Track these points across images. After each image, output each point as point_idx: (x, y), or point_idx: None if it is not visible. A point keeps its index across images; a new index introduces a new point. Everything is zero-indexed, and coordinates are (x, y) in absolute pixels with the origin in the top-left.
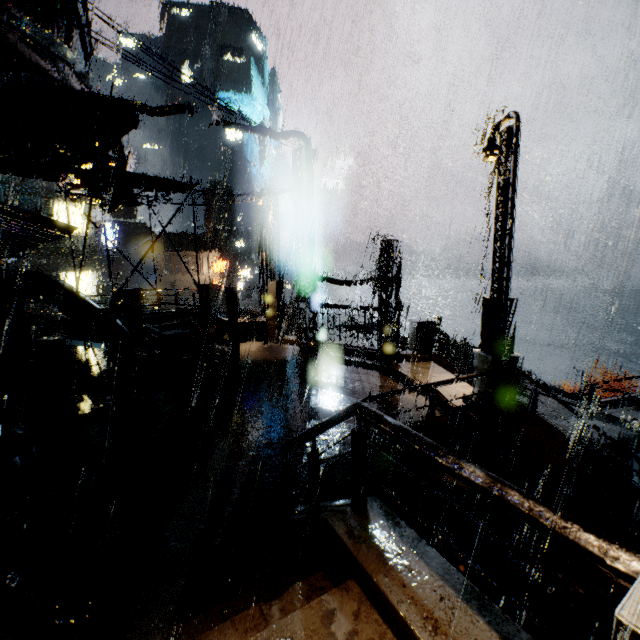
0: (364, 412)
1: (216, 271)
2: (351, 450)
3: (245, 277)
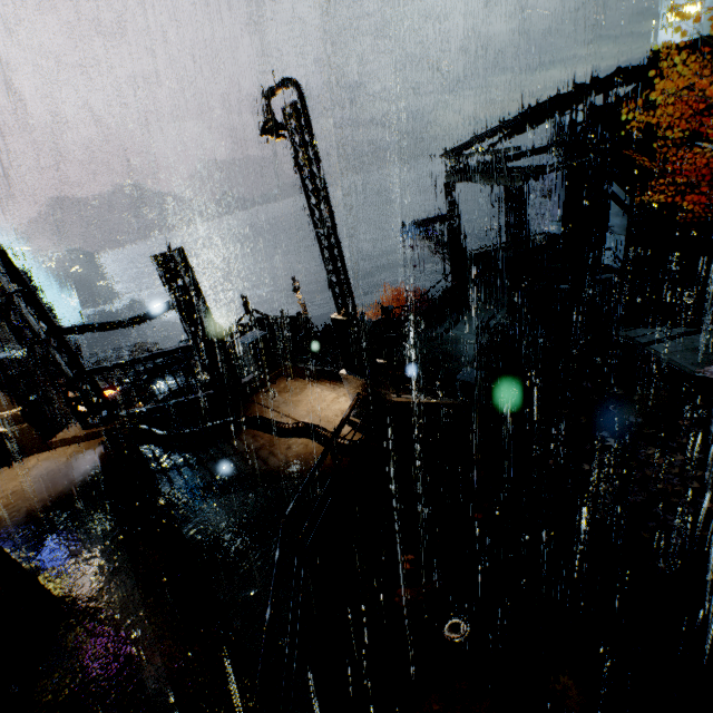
0: None
1: None
2: None
3: None
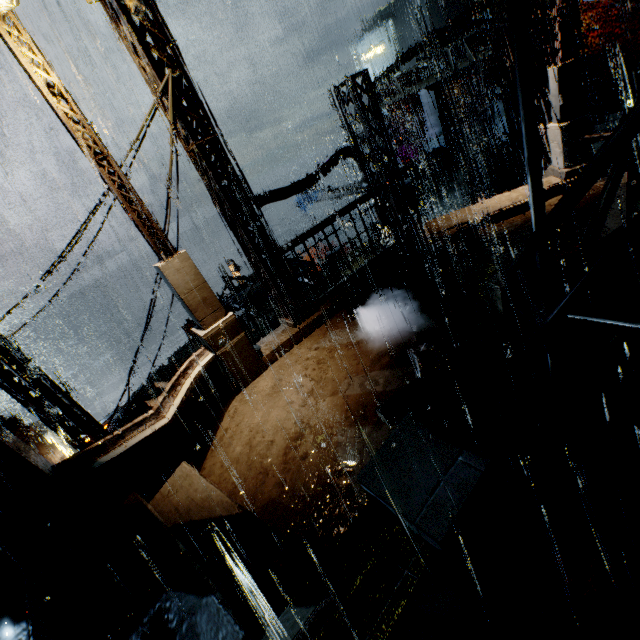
0: None
1: None
2: None
3: None
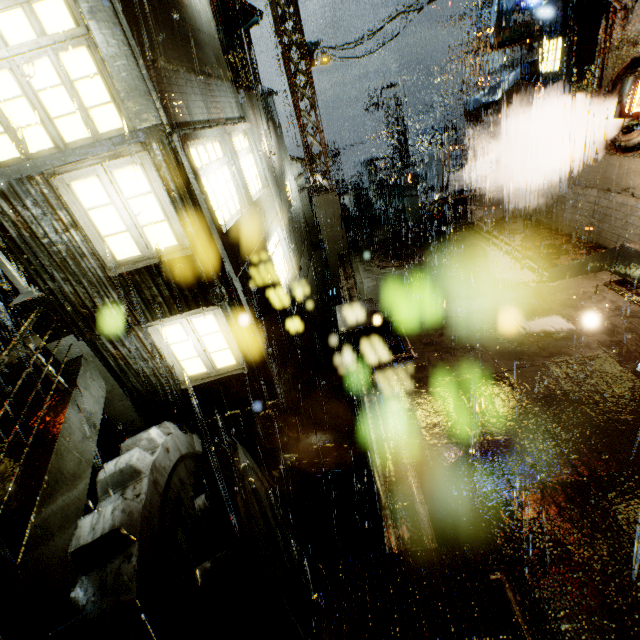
0: None
1: None
2: None
3: None
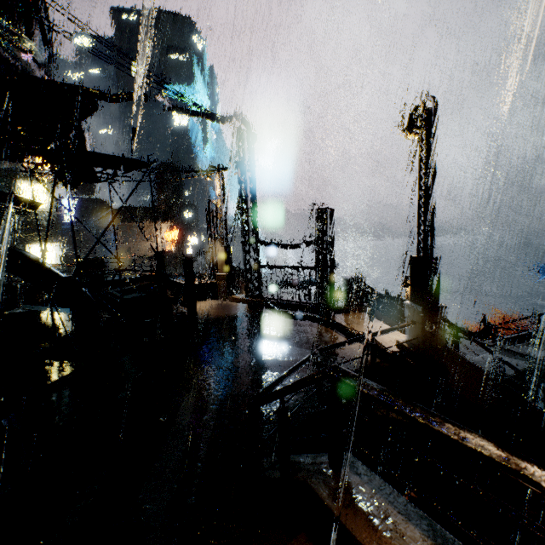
0: (342, 375)
1: (168, 239)
2: (327, 411)
3: (193, 243)
